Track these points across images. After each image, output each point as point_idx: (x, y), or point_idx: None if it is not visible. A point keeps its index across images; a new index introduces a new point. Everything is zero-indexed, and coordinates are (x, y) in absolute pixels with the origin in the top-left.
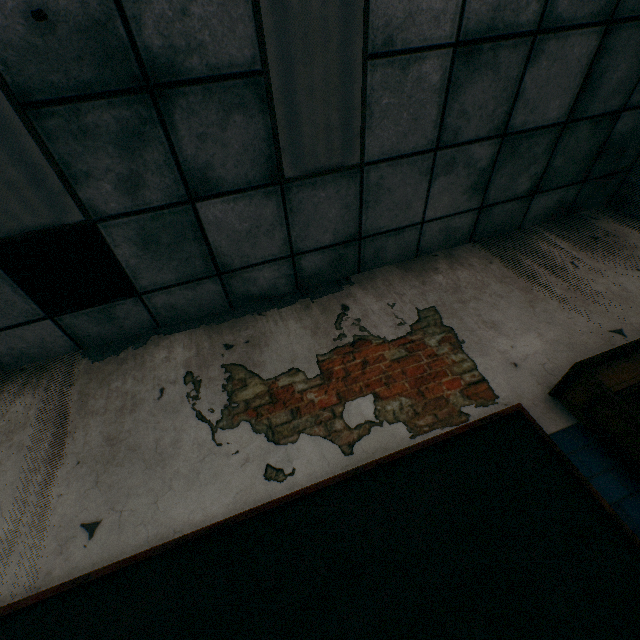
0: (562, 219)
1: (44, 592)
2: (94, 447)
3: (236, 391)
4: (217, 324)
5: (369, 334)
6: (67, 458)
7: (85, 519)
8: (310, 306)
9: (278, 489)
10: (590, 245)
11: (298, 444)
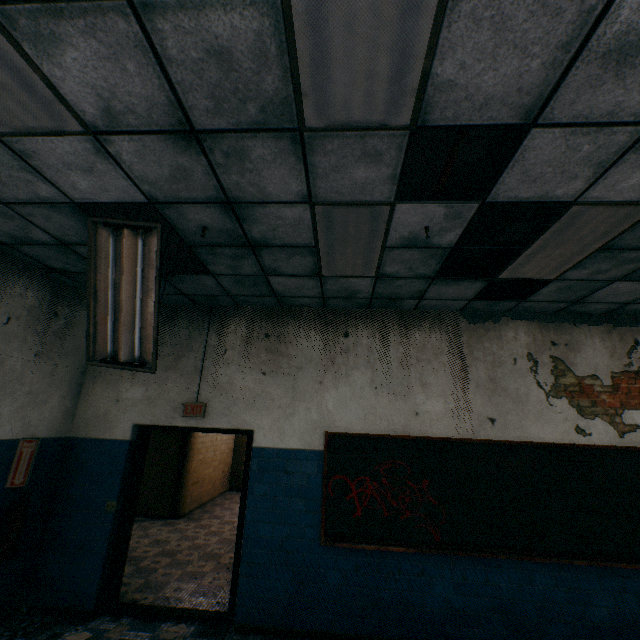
0: None
1: (482, 440)
2: (483, 380)
3: (559, 377)
4: (545, 323)
5: None
6: (471, 381)
7: (488, 415)
8: (611, 332)
9: (582, 439)
10: None
11: (594, 421)
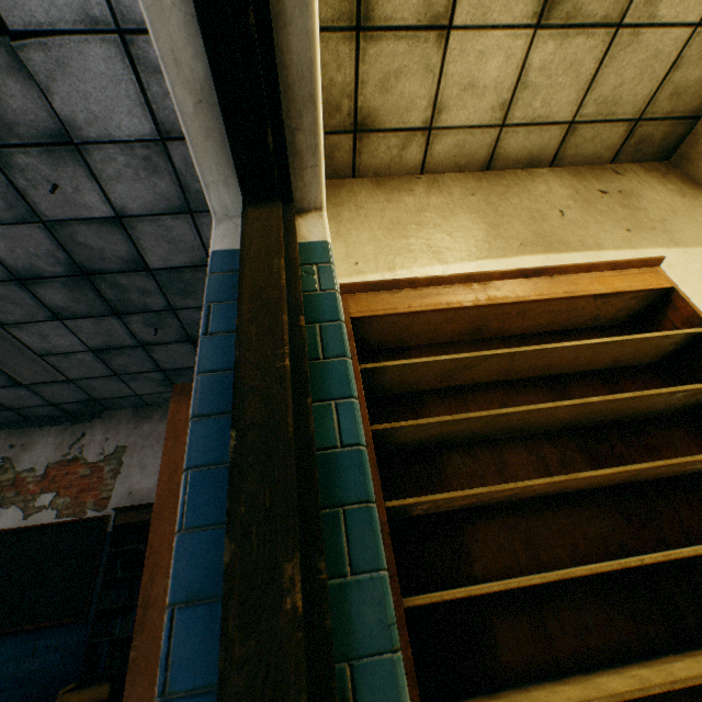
0: None
1: None
2: None
3: (0, 475)
4: (15, 429)
5: (82, 456)
6: None
7: None
8: (68, 429)
9: None
10: None
11: (9, 509)
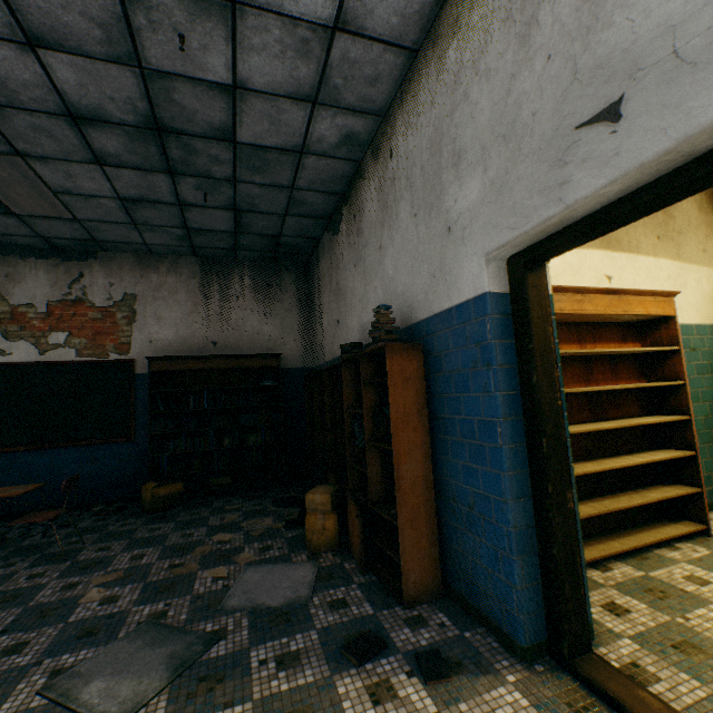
0: (269, 263)
1: None
2: None
3: None
4: None
5: (87, 299)
6: None
7: None
8: (60, 265)
9: (2, 359)
10: (261, 289)
11: (19, 343)
